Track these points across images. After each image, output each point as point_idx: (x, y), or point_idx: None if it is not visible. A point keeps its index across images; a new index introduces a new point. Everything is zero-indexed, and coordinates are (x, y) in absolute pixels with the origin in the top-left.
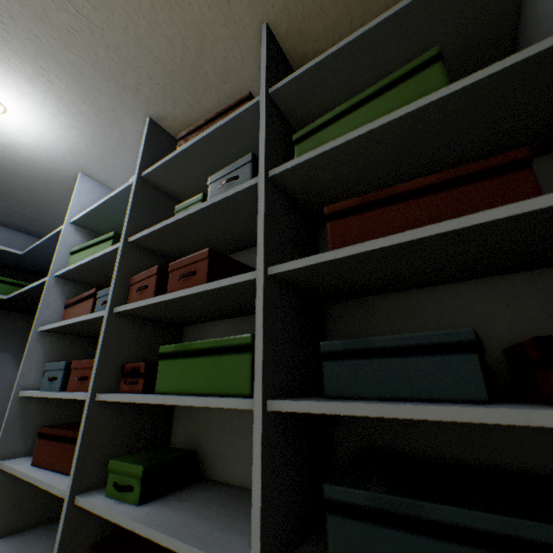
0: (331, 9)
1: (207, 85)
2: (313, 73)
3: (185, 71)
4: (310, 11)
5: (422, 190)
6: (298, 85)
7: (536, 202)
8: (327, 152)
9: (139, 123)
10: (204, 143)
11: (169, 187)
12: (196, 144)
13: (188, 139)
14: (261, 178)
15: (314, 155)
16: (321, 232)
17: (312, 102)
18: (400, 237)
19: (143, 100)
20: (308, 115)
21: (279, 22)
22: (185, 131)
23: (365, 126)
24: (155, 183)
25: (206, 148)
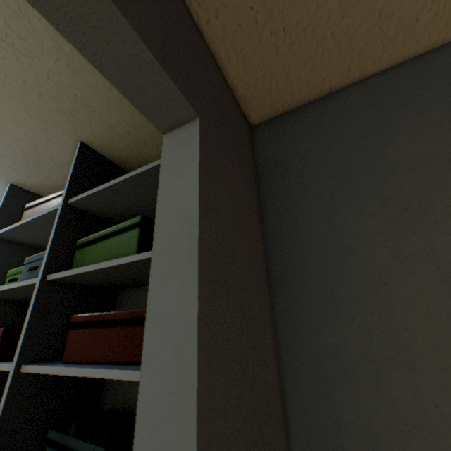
0: (127, 137)
1: (51, 168)
2: (94, 196)
3: (29, 161)
4: (112, 137)
5: (118, 321)
6: (88, 200)
7: (131, 374)
8: (77, 274)
9: (3, 186)
10: (34, 222)
11: (22, 240)
12: (28, 223)
13: (31, 211)
14: (38, 283)
15: (69, 275)
16: (119, 295)
17: (105, 207)
18: (80, 371)
19: (0, 174)
20: (107, 212)
21: (92, 141)
22: (31, 203)
23: (94, 265)
24: (8, 239)
25: (38, 224)
